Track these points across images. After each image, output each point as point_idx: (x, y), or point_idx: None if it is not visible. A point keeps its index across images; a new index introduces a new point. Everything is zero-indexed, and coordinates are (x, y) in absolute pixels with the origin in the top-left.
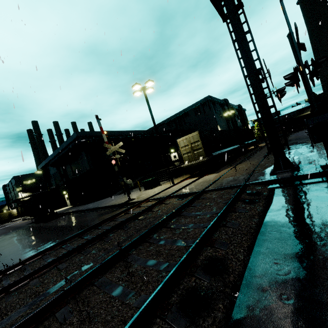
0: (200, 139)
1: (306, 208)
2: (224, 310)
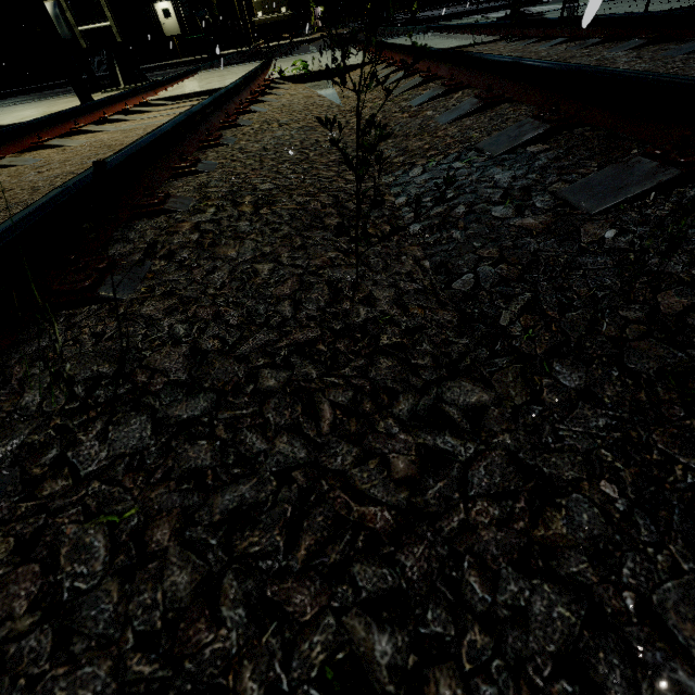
0: None
1: None
2: None
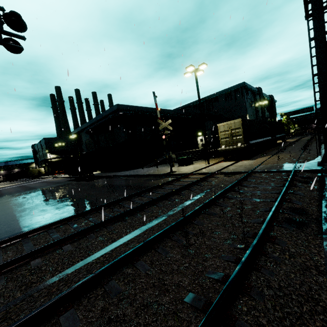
0: (242, 126)
1: None
2: (316, 227)
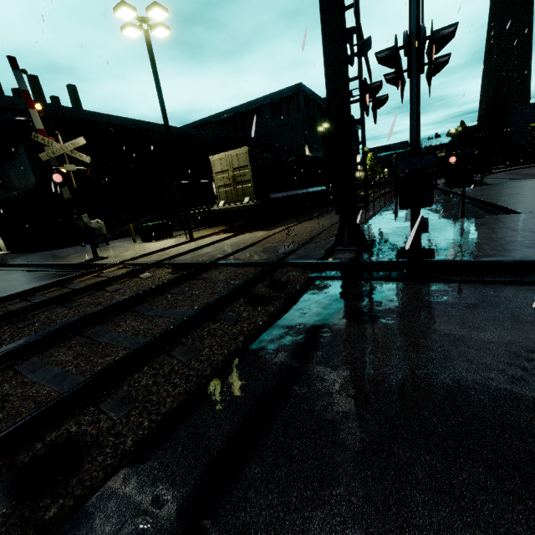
0: (250, 163)
1: (325, 333)
2: None
